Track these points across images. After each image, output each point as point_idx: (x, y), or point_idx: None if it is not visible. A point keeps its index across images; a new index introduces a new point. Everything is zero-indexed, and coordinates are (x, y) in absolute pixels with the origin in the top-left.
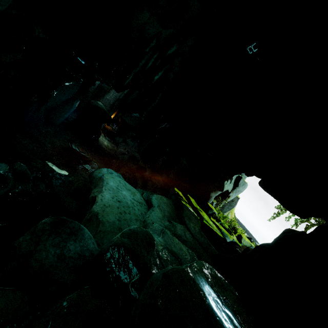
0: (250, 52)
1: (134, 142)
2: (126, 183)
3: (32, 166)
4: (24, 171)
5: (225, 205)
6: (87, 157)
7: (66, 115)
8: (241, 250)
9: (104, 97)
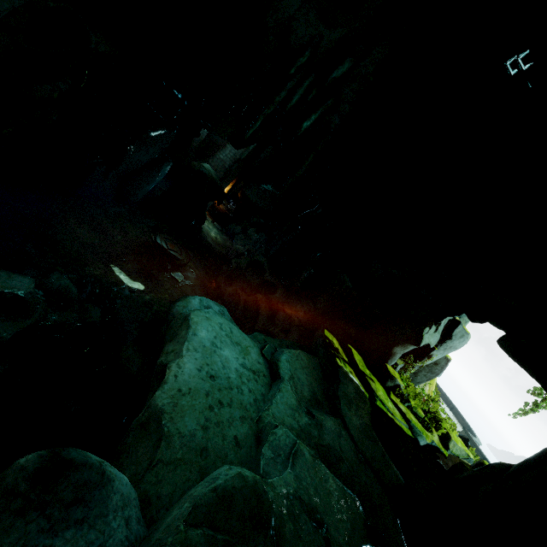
0: (513, 71)
1: (260, 235)
2: (233, 328)
3: (85, 274)
4: (65, 288)
5: (420, 370)
6: (180, 259)
7: (150, 186)
8: (447, 464)
9: (215, 155)
